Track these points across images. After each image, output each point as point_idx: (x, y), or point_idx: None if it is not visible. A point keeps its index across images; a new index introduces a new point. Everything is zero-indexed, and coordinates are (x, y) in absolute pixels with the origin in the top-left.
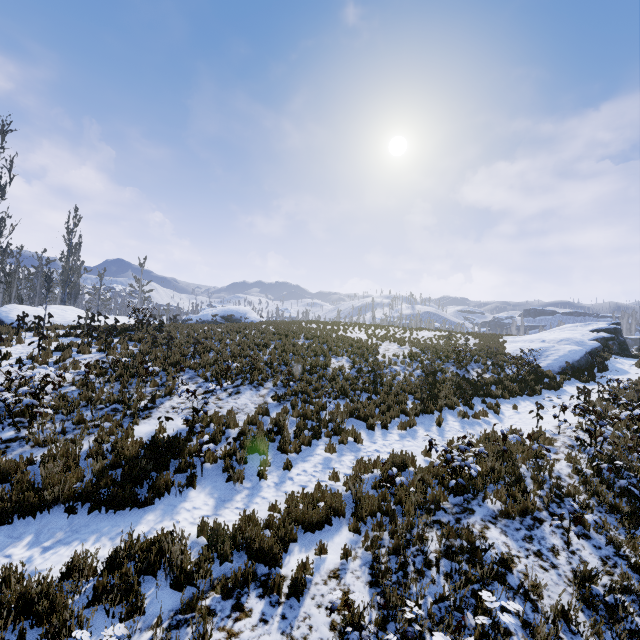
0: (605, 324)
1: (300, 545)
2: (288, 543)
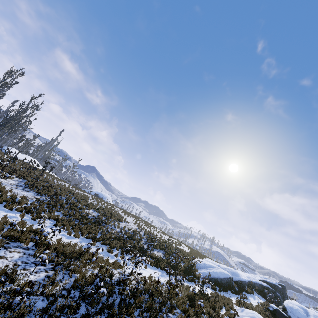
0: (275, 282)
1: None
2: None
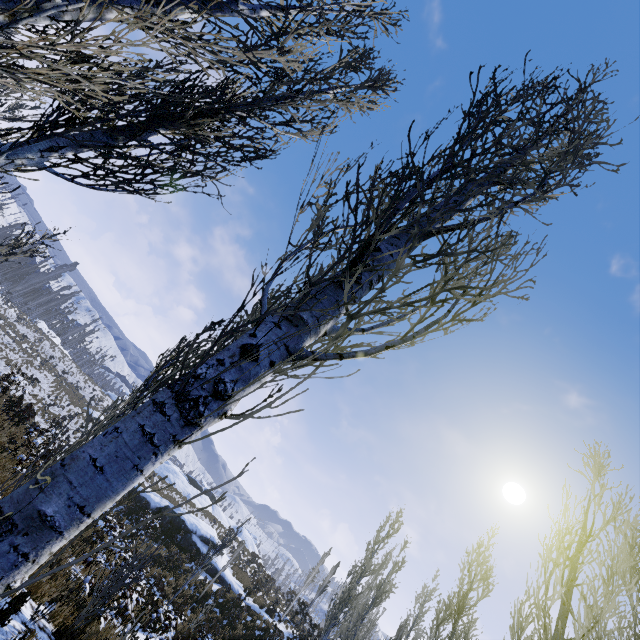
0: (205, 488)
1: None
2: None
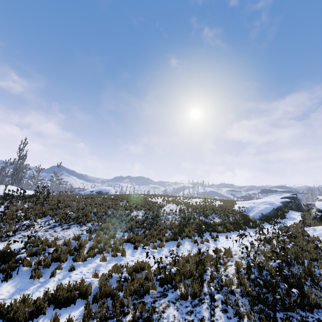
0: (289, 194)
1: (46, 317)
2: (37, 315)
